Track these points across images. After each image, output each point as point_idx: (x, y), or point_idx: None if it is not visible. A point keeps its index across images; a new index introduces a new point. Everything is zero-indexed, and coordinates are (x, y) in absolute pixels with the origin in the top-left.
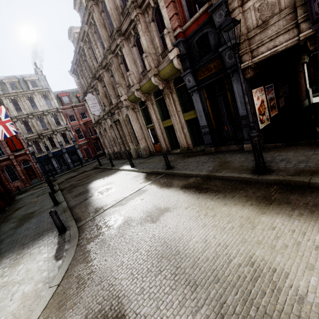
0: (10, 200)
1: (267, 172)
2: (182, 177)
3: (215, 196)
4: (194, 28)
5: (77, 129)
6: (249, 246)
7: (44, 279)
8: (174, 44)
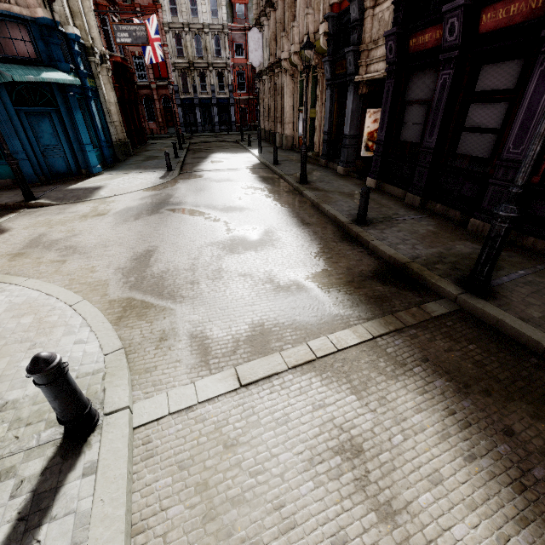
0: (142, 141)
1: (304, 183)
2: (272, 172)
3: (262, 184)
4: (347, 6)
5: (241, 73)
6: (235, 196)
7: (151, 182)
8: (325, 17)
